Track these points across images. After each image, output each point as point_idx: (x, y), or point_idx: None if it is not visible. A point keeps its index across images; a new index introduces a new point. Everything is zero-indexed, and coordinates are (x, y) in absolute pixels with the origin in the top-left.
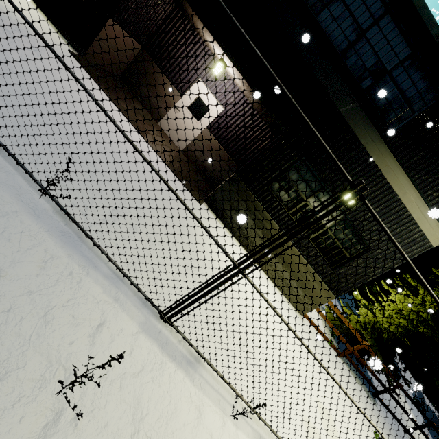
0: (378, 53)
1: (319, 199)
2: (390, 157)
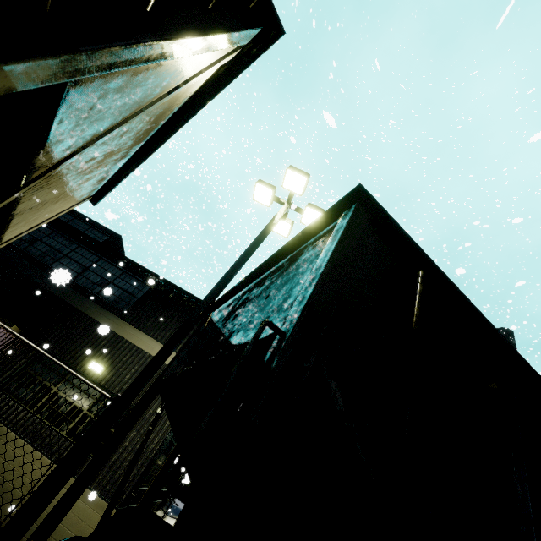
0: (101, 275)
1: (71, 383)
2: (129, 326)
